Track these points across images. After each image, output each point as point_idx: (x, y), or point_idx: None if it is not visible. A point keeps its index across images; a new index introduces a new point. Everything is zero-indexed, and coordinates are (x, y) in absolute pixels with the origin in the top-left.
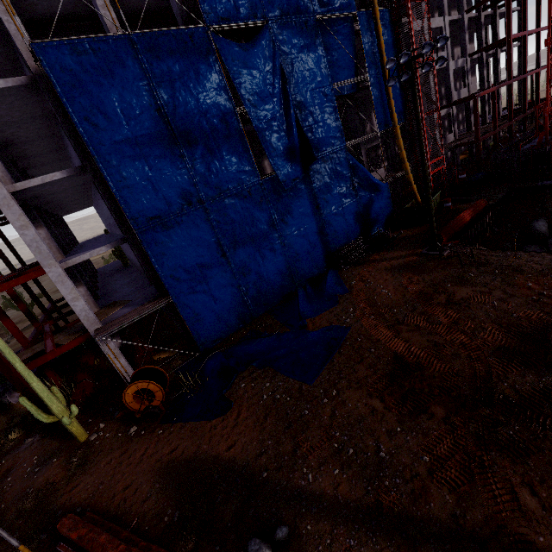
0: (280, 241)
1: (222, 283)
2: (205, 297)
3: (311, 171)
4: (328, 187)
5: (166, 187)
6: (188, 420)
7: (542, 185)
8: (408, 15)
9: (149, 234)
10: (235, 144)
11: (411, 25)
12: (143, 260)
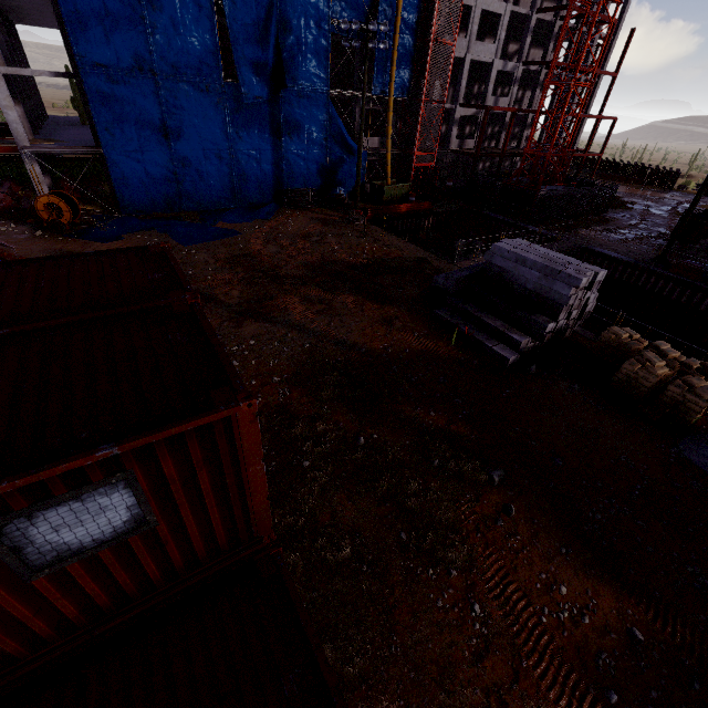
0: (230, 153)
1: (158, 161)
2: (138, 167)
3: (282, 99)
4: (297, 124)
5: (120, 41)
6: (85, 239)
7: (484, 213)
8: None
9: (93, 78)
10: (204, 32)
11: None
12: (86, 105)
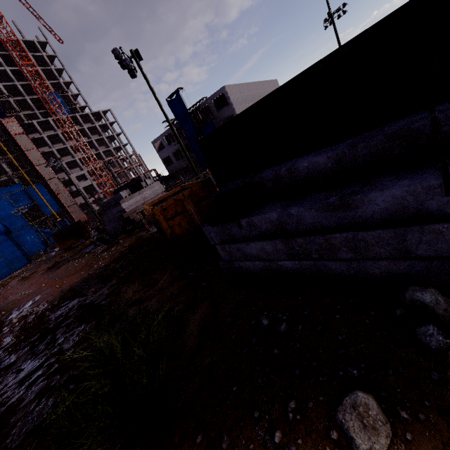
0: (2, 258)
1: None
2: None
3: (13, 235)
4: (23, 238)
5: None
6: None
7: None
8: (48, 184)
9: None
10: None
11: (50, 186)
12: None
